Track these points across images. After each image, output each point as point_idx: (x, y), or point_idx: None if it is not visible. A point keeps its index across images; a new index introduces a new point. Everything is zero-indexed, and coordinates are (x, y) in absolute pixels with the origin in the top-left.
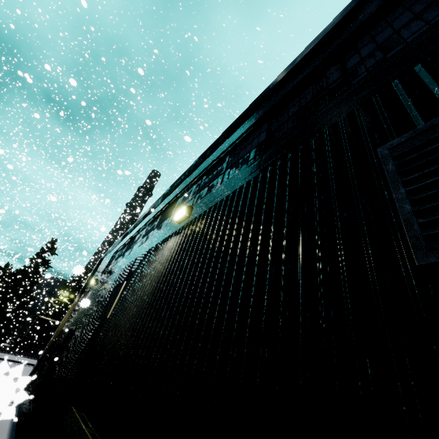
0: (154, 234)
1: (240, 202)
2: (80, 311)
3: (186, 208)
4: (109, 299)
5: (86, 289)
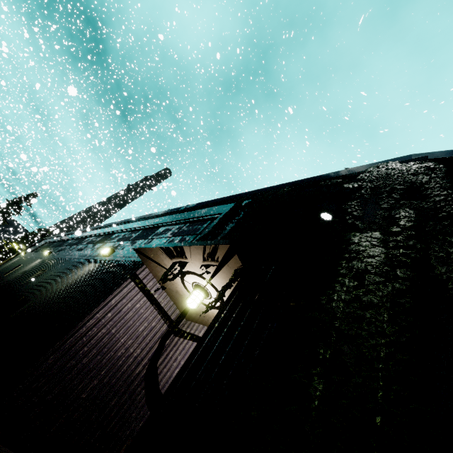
0: (51, 250)
1: (45, 262)
2: (5, 266)
3: (49, 252)
4: (13, 268)
5: (20, 254)
